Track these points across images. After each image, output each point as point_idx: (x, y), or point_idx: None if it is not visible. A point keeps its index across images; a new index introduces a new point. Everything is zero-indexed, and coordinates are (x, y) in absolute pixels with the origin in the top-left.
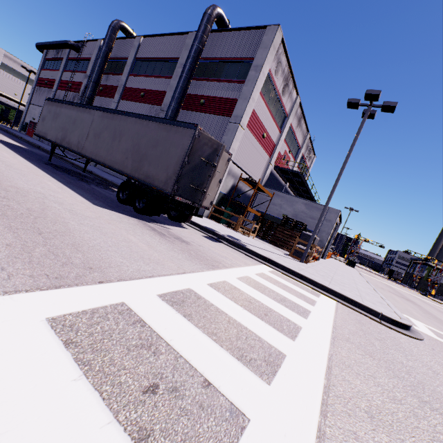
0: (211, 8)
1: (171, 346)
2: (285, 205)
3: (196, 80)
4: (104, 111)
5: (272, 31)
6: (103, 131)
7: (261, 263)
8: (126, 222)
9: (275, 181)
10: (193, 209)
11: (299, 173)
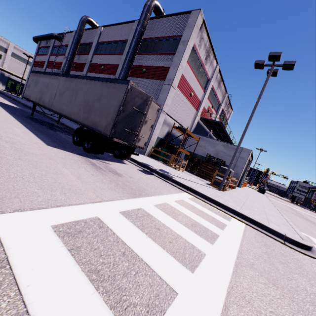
0: (150, 1)
1: (21, 296)
2: (208, 147)
3: (140, 55)
4: (66, 77)
5: (195, 14)
6: (65, 91)
7: (183, 191)
8: (69, 158)
9: (201, 128)
10: (132, 149)
11: (219, 122)
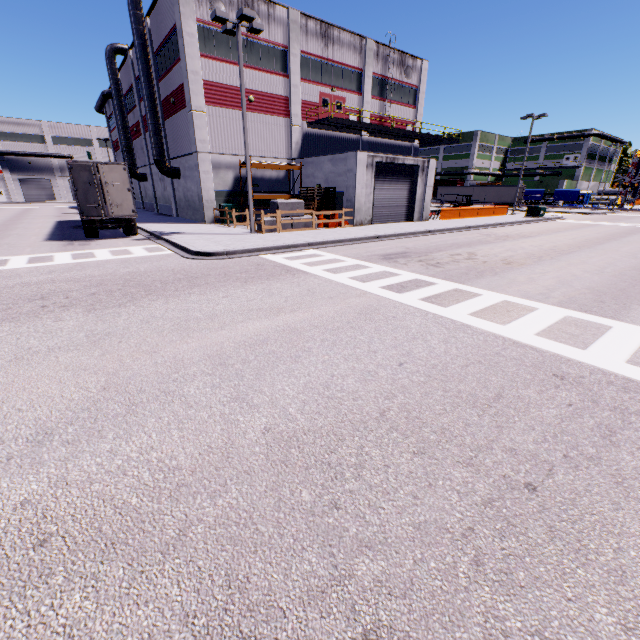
0: None
1: None
2: (316, 173)
3: (164, 78)
4: None
5: None
6: None
7: (158, 244)
8: (50, 244)
9: (326, 141)
10: (133, 221)
11: (329, 119)
